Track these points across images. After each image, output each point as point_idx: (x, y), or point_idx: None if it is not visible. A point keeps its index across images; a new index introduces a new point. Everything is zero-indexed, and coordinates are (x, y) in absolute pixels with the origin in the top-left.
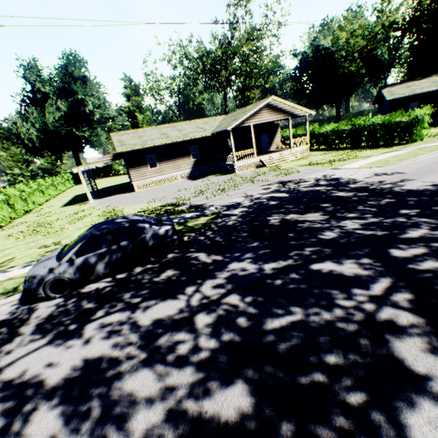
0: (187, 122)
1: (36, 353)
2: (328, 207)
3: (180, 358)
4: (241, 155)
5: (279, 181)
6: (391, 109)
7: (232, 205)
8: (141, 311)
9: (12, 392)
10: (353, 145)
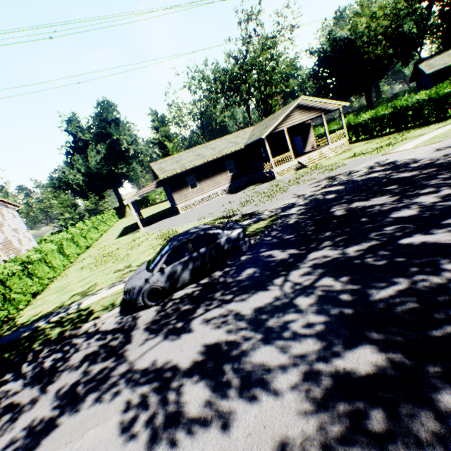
0: (218, 139)
1: (157, 347)
2: (394, 189)
3: (296, 333)
4: (277, 161)
5: (327, 176)
6: (433, 82)
7: (286, 206)
8: (238, 304)
9: (153, 376)
10: (398, 128)
